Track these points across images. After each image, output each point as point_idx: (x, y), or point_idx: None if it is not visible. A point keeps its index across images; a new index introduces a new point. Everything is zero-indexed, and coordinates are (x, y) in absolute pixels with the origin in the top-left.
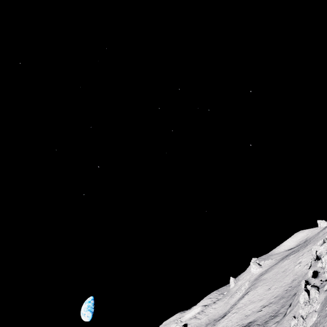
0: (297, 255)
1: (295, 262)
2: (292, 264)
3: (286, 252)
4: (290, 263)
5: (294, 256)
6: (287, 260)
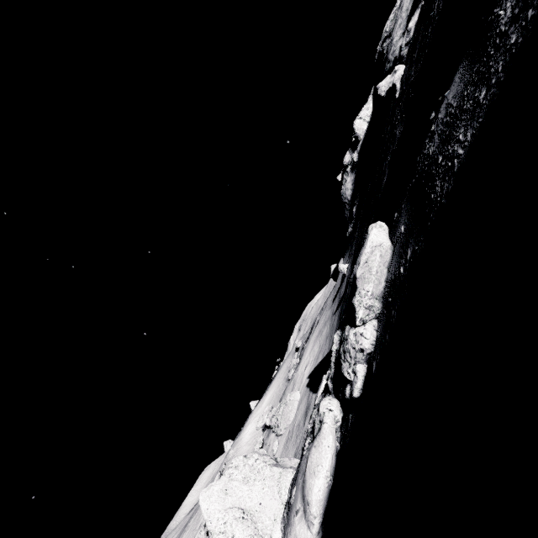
0: (199, 514)
1: (195, 530)
2: (191, 536)
3: (187, 517)
4: (190, 535)
5: (195, 519)
6: (186, 532)
